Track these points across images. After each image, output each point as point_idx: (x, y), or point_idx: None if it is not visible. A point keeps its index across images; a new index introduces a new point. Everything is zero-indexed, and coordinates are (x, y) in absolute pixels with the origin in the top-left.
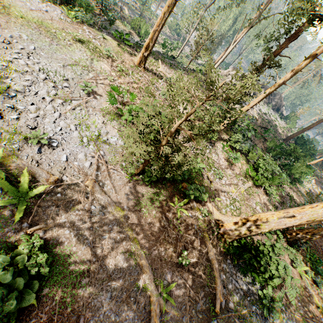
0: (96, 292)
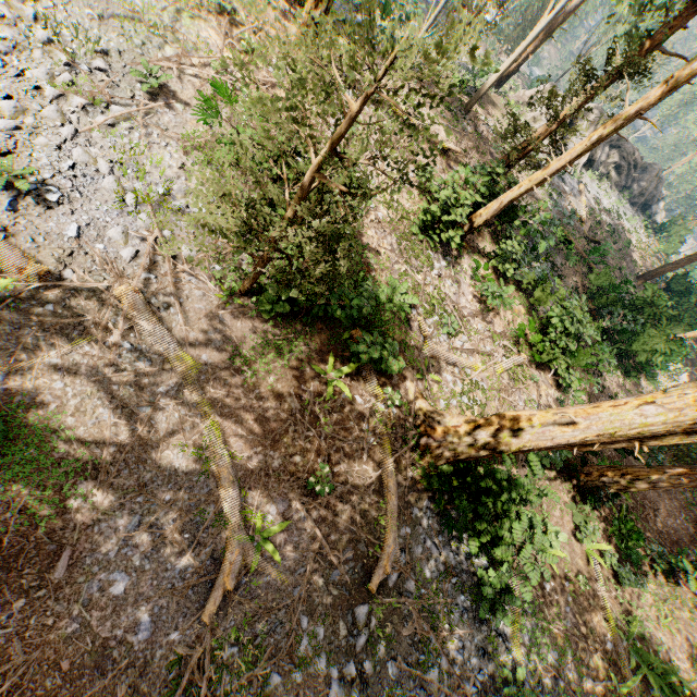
0: (108, 511)
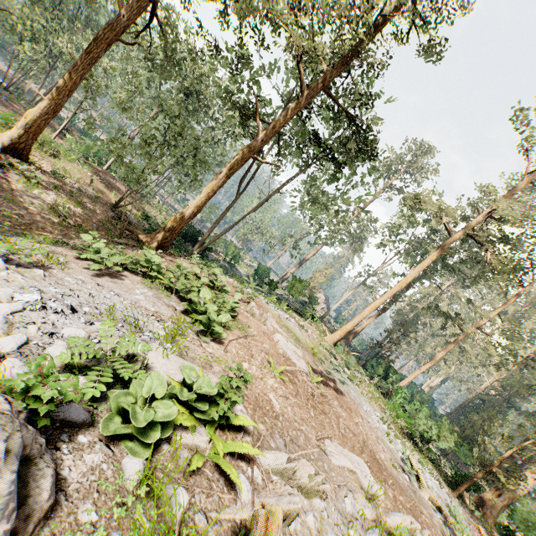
0: None
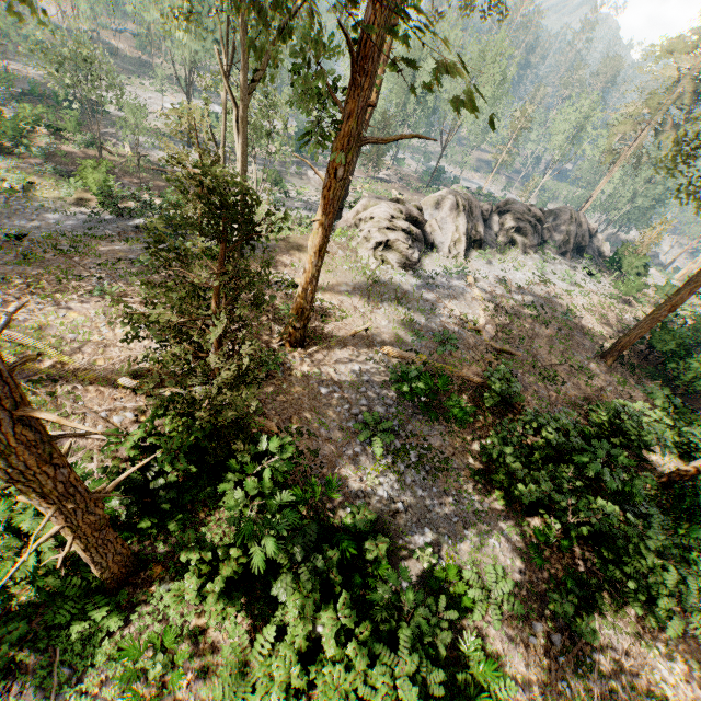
0: None
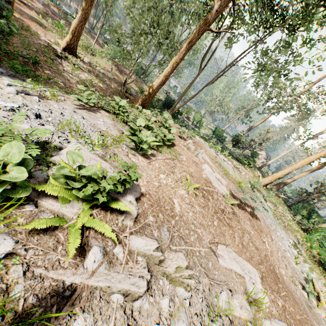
0: None
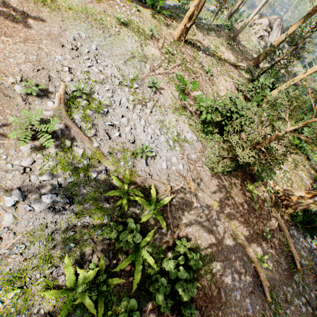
0: (222, 270)
